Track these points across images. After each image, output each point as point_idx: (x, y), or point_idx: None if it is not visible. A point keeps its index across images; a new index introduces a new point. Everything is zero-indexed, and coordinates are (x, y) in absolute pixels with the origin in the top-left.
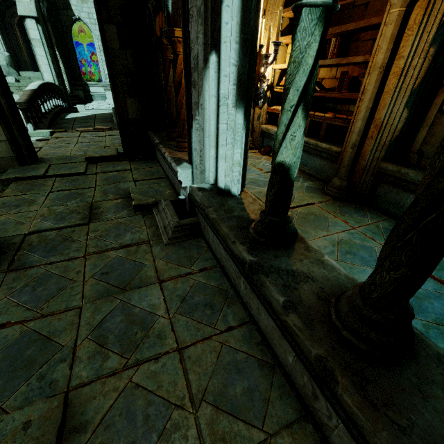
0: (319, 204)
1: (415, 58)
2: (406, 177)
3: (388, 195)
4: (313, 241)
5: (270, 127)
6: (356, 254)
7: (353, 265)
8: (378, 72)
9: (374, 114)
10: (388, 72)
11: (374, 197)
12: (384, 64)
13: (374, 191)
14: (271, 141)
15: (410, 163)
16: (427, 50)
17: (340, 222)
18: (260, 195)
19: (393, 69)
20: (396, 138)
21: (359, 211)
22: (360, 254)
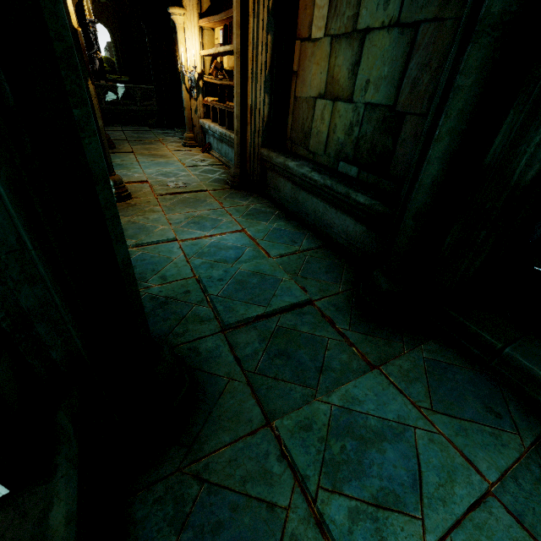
0: (212, 191)
1: (260, 45)
2: (272, 161)
3: (272, 181)
4: (171, 216)
5: (206, 121)
6: (200, 224)
7: (188, 230)
8: (236, 57)
9: (247, 100)
10: (247, 58)
11: (267, 185)
12: (239, 49)
13: (265, 178)
14: (210, 137)
15: (287, 149)
16: (265, 37)
17: (216, 204)
18: (156, 183)
19: (249, 54)
20: (267, 124)
21: (245, 197)
22: (204, 223)
